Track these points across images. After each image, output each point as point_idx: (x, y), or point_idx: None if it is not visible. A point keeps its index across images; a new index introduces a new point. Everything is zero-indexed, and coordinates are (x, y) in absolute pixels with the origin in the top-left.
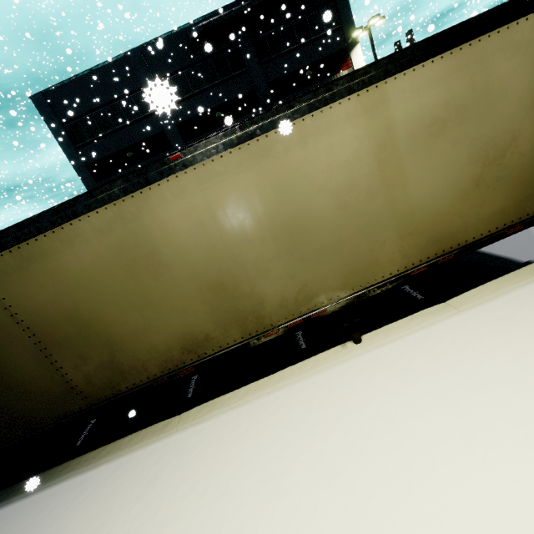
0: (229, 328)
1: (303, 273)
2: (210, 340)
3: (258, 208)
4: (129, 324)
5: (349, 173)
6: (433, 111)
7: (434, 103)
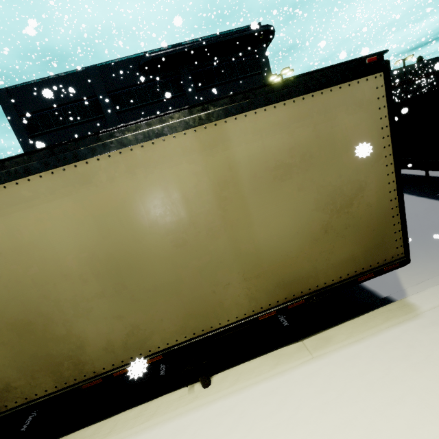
0: (37, 375)
1: (133, 314)
2: (12, 390)
3: (76, 239)
4: None
5: (186, 209)
6: (277, 155)
7: (278, 147)
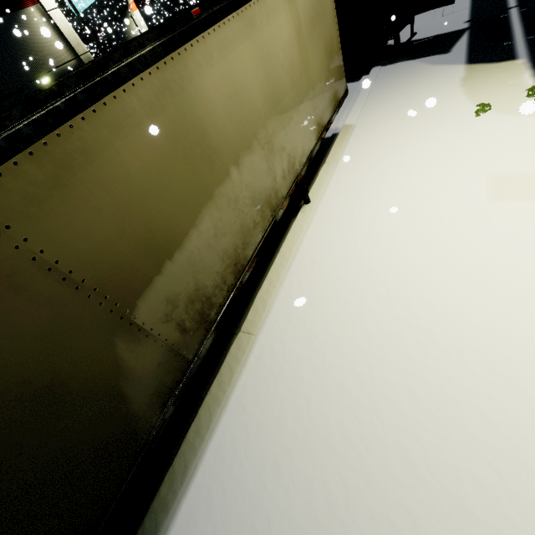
0: (264, 209)
1: (287, 145)
2: (257, 227)
3: (258, 82)
4: (202, 233)
5: (290, 53)
6: (310, 10)
7: (309, 4)
